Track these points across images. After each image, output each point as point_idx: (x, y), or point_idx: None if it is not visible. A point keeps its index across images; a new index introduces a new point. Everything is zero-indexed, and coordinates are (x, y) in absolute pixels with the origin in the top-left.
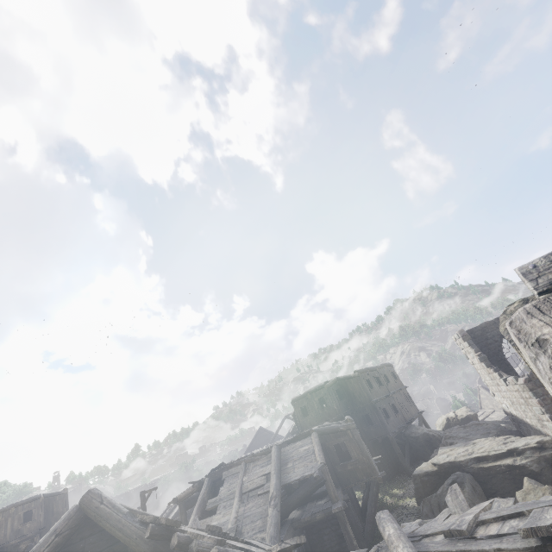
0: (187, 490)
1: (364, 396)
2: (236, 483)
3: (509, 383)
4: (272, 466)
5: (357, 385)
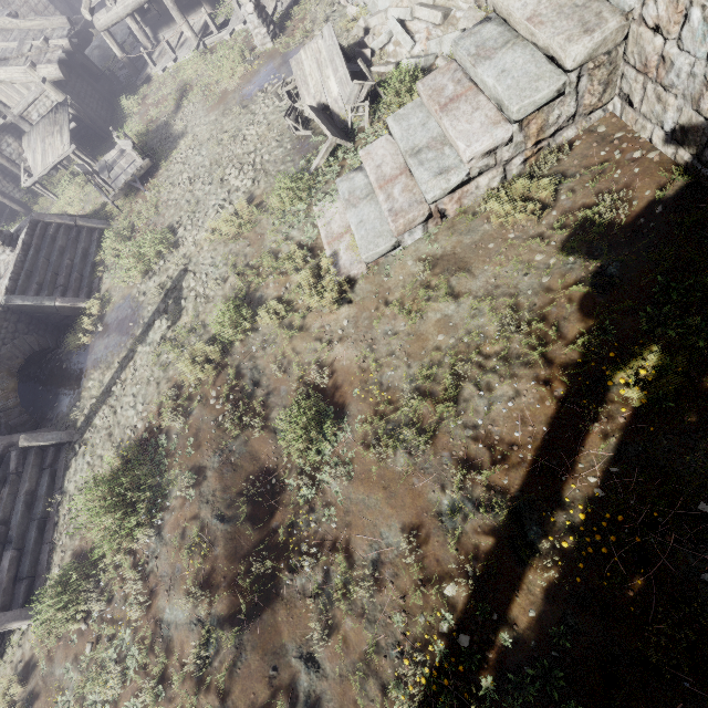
0: None
1: None
2: None
3: None
4: None
5: None
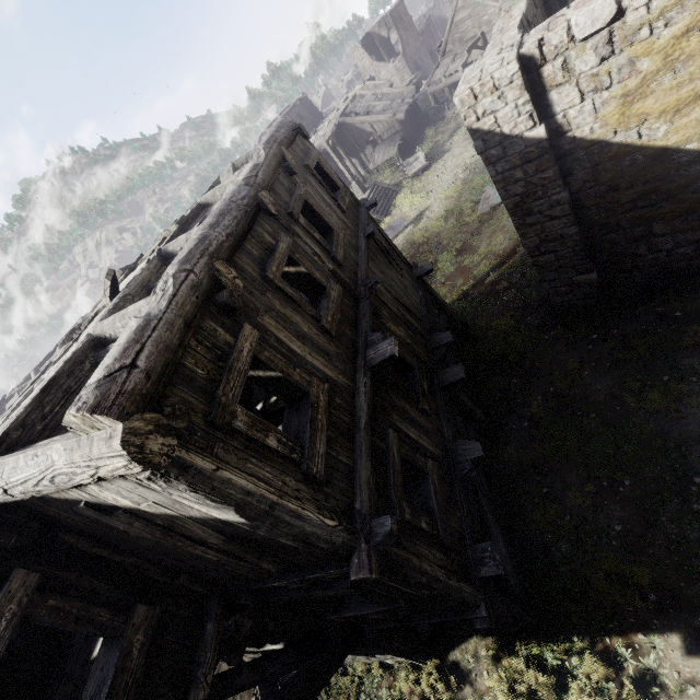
0: (334, 130)
1: (315, 111)
2: (363, 105)
3: (390, 64)
4: (372, 91)
5: (308, 104)
